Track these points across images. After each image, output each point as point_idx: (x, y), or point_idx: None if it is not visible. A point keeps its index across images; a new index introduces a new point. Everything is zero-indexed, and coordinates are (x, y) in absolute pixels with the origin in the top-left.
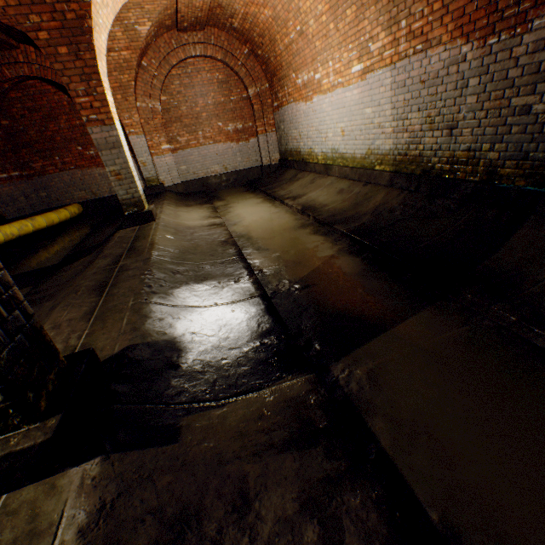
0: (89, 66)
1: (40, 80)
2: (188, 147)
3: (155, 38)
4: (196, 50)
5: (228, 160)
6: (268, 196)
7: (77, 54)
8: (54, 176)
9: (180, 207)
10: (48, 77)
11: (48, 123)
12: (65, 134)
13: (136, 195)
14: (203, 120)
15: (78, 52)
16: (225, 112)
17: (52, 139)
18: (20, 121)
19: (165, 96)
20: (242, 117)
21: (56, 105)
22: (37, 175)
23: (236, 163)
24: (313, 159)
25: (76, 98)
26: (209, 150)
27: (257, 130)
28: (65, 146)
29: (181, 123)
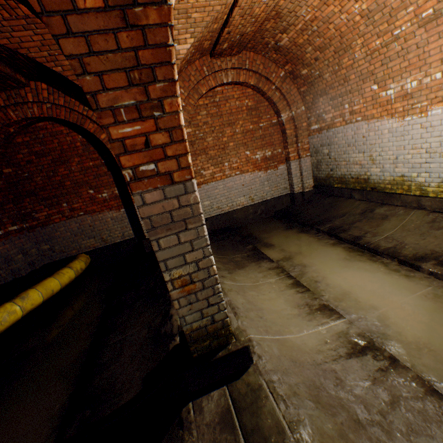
0: (151, 45)
1: (51, 121)
2: (212, 180)
3: (187, 65)
4: (227, 76)
5: (255, 190)
6: (345, 242)
7: (123, 8)
8: (60, 225)
9: (234, 273)
10: (61, 115)
11: (57, 166)
12: (75, 177)
13: (218, 315)
14: (230, 150)
15: (128, 3)
16: (253, 140)
17: (60, 184)
18: (24, 167)
19: (190, 128)
20: (270, 144)
21: (68, 146)
22: (39, 226)
23: (263, 192)
24: (408, 190)
25: (110, 126)
26: (234, 181)
27: (289, 156)
28: (74, 191)
29: (206, 155)
